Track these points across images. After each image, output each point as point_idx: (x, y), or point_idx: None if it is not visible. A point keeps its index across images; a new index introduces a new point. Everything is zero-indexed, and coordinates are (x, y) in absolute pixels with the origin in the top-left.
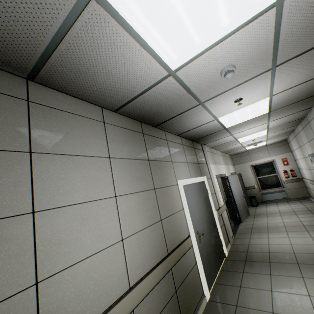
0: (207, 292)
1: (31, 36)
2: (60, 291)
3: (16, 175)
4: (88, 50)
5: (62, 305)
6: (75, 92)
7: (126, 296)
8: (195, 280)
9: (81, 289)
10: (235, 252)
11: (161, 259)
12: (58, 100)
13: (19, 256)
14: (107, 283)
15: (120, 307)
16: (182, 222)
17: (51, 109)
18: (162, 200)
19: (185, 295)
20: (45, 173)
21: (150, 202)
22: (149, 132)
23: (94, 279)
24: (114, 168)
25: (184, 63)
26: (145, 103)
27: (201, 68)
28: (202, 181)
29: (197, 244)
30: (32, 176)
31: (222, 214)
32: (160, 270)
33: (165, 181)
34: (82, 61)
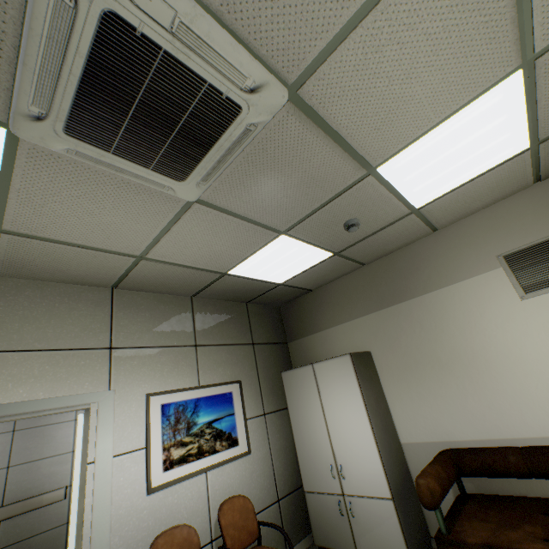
0: None
1: None
2: None
3: None
4: None
5: None
6: None
7: None
8: (50, 544)
9: None
10: None
11: None
12: None
13: None
14: None
15: None
16: (62, 468)
17: None
18: (25, 443)
19: None
20: None
21: None
22: None
23: None
24: None
25: None
26: None
27: None
28: None
29: None
30: None
31: None
32: None
33: (45, 418)
34: None
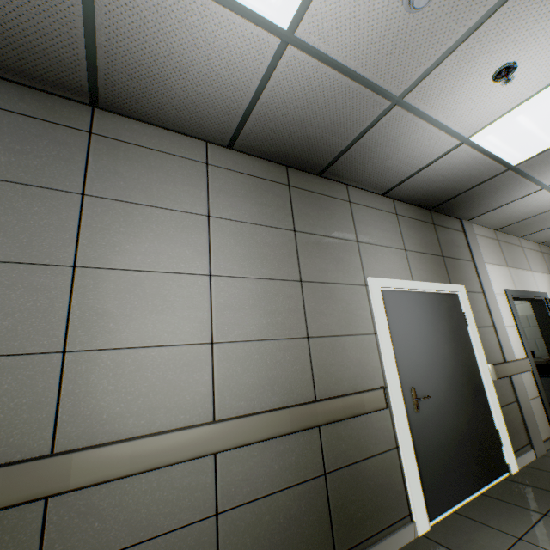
0: (422, 518)
1: (63, 32)
2: (94, 375)
3: (61, 219)
4: (132, 32)
5: (94, 393)
6: (156, 118)
7: (199, 427)
8: (385, 479)
9: (125, 386)
10: (543, 472)
11: (295, 403)
12: (133, 132)
13: (48, 312)
14: (172, 396)
15: (185, 438)
16: (368, 357)
17: (120, 144)
18: (318, 304)
19: (349, 492)
20: (98, 222)
21: (286, 302)
22: (304, 185)
23: (149, 381)
24: (214, 232)
25: (301, 6)
26: (272, 120)
27: (346, 6)
28: (450, 293)
29: (408, 412)
30: (80, 223)
31: (511, 377)
32: (286, 419)
33: (331, 273)
34: (136, 56)
